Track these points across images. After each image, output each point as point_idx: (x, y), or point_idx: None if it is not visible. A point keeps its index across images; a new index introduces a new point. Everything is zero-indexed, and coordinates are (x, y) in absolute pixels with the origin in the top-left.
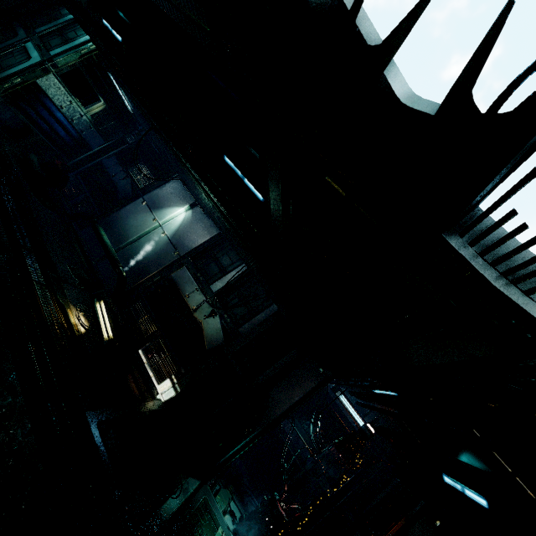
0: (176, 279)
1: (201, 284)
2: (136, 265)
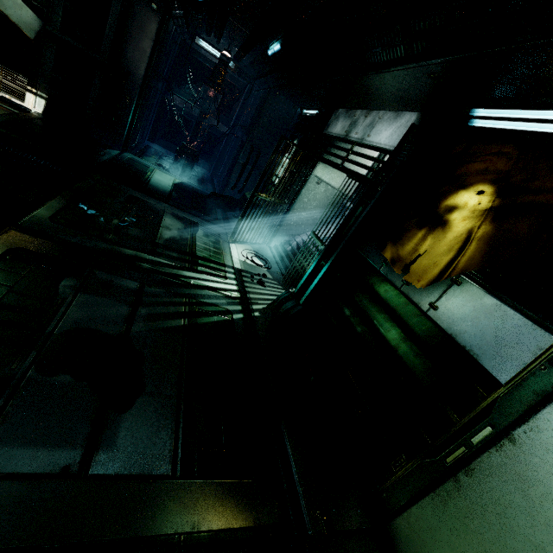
0: None
1: None
2: None
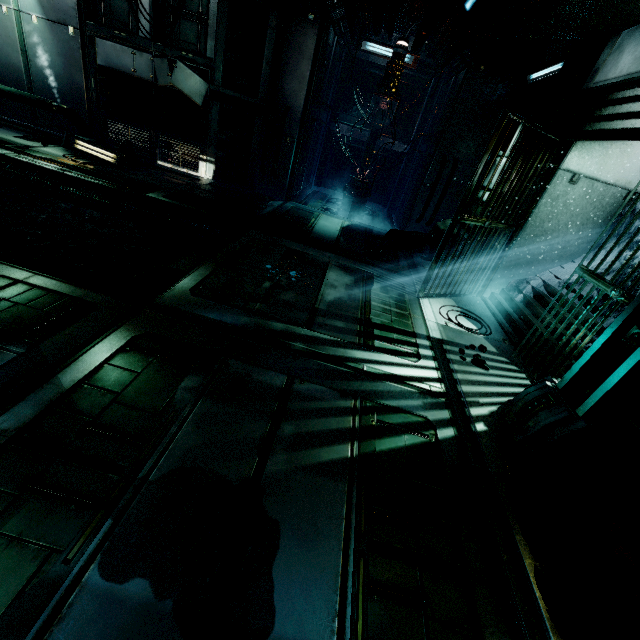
0: (106, 64)
1: (130, 42)
2: (63, 90)
